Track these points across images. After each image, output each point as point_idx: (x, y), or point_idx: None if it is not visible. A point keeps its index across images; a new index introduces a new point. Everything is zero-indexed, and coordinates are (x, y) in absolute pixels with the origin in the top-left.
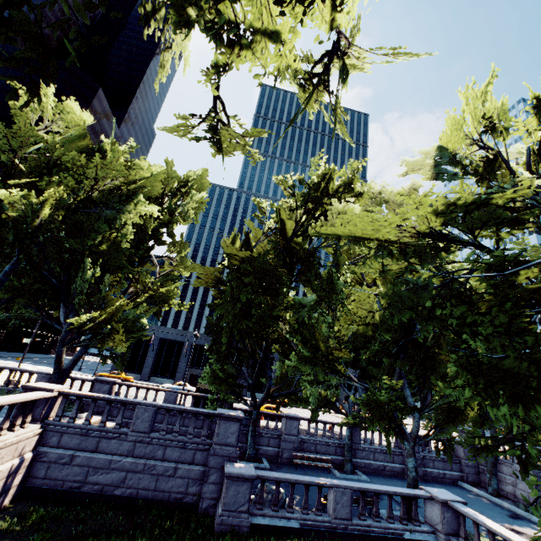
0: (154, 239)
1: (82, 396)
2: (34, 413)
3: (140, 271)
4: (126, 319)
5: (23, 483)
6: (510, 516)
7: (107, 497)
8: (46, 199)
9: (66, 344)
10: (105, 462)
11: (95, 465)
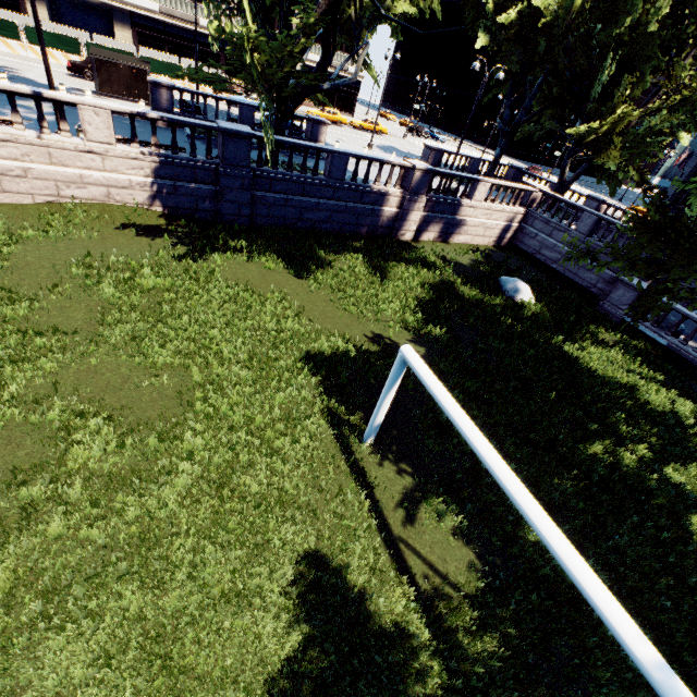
0: None
1: (551, 196)
2: (523, 201)
3: (676, 60)
4: (634, 132)
5: (511, 241)
6: None
7: (547, 266)
8: None
9: (570, 157)
10: (551, 245)
11: (546, 245)
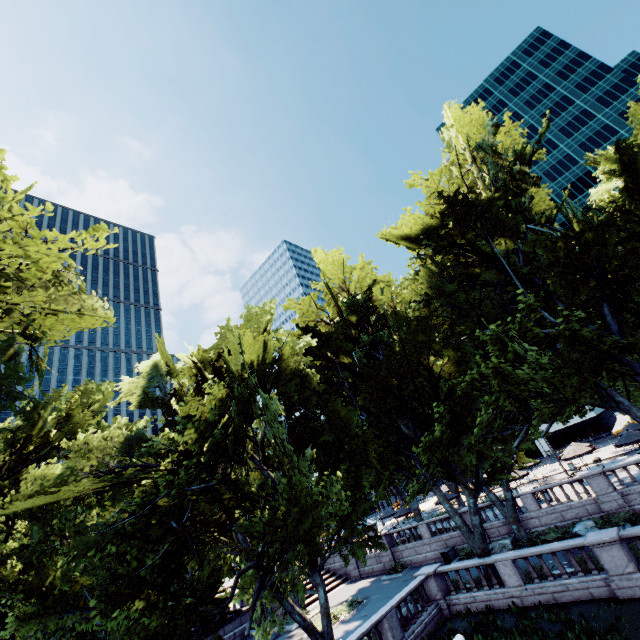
0: None
1: None
2: None
3: None
4: None
5: None
6: (273, 639)
7: None
8: None
9: None
10: None
11: None
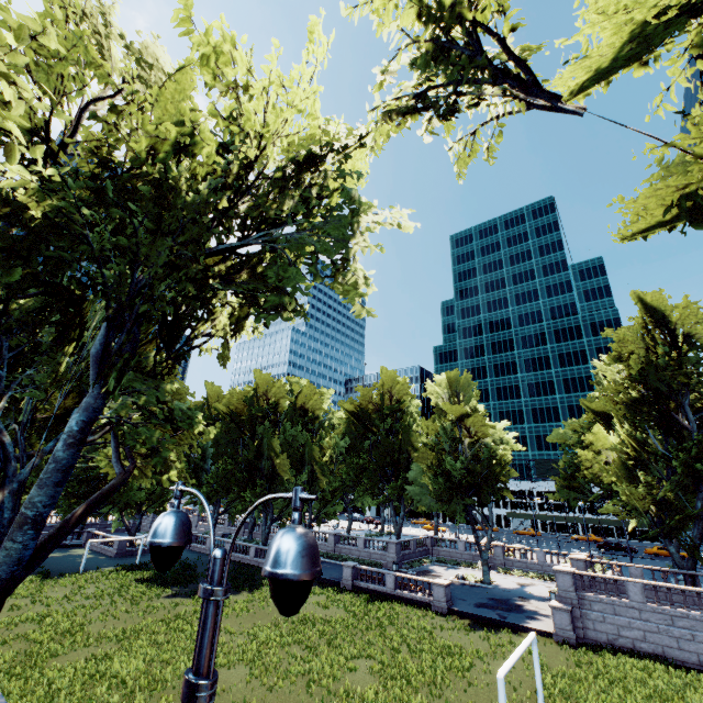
0: None
1: None
2: None
3: None
4: None
5: None
6: None
7: None
8: None
9: None
10: None
11: None
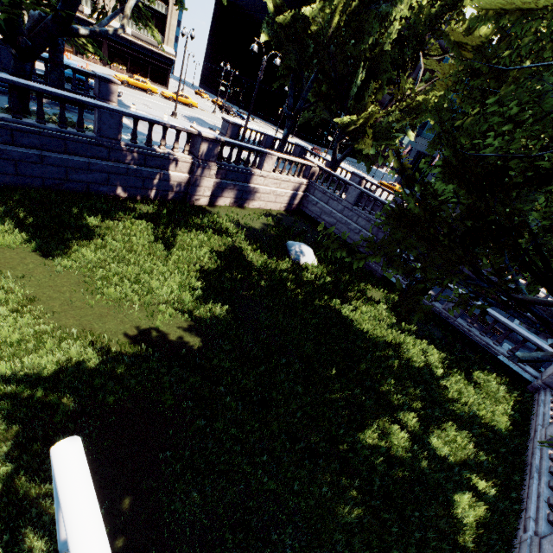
0: (431, 32)
1: (326, 171)
2: (306, 174)
3: (403, 76)
4: (380, 127)
5: (298, 206)
6: None
7: (326, 228)
8: (337, 4)
9: (338, 141)
10: (329, 211)
11: (325, 211)
